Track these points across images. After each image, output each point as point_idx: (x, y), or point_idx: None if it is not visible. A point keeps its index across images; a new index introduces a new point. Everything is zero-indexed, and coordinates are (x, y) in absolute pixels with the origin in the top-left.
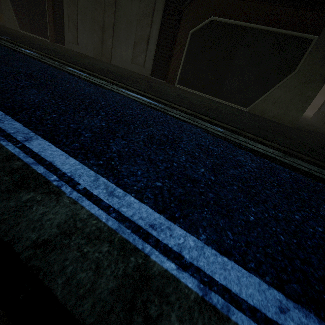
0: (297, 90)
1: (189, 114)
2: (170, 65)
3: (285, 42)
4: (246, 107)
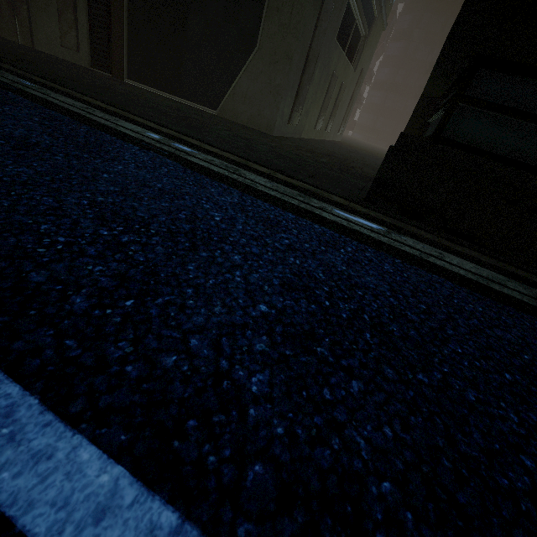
0: (264, 76)
1: (17, 75)
2: (112, 47)
3: (238, 4)
4: (215, 110)
